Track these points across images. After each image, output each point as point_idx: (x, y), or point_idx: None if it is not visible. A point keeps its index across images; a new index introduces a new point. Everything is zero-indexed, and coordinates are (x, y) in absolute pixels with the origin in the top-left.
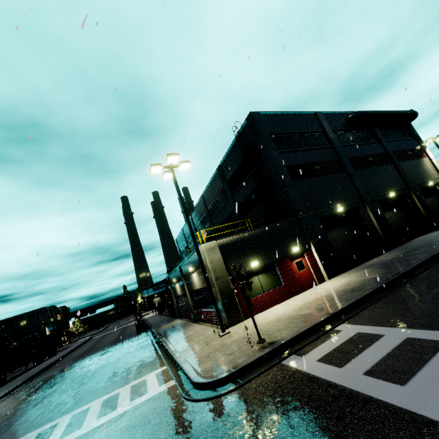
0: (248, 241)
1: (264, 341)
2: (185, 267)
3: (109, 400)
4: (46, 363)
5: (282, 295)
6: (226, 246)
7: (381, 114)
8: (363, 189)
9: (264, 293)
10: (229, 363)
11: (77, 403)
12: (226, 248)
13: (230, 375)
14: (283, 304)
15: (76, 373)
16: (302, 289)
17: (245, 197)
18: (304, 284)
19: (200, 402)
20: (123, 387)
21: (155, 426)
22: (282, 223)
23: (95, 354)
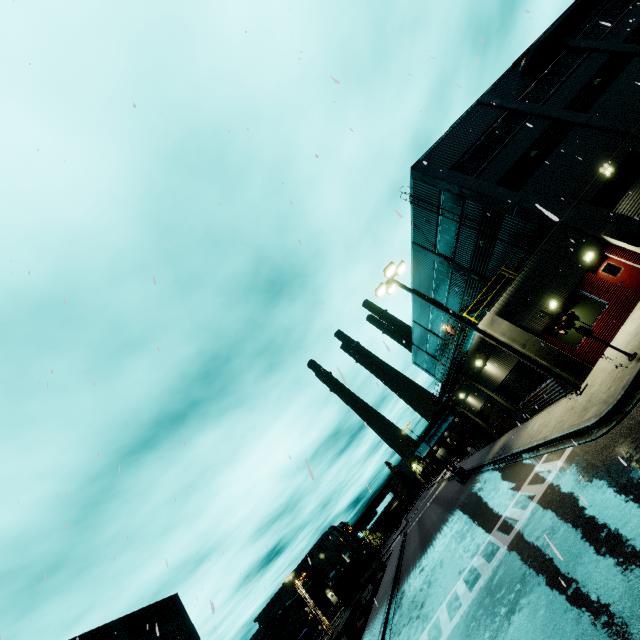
0: (523, 288)
1: (636, 355)
2: (469, 368)
3: (518, 502)
4: (389, 570)
5: (618, 315)
6: (504, 310)
7: (562, 23)
8: (620, 123)
9: (592, 328)
10: (614, 391)
11: (487, 529)
12: (505, 312)
13: (625, 393)
14: (628, 322)
15: (444, 539)
16: (638, 293)
17: (470, 251)
18: (637, 285)
19: (615, 427)
20: (519, 491)
21: (589, 463)
22: (546, 244)
23: (438, 525)
